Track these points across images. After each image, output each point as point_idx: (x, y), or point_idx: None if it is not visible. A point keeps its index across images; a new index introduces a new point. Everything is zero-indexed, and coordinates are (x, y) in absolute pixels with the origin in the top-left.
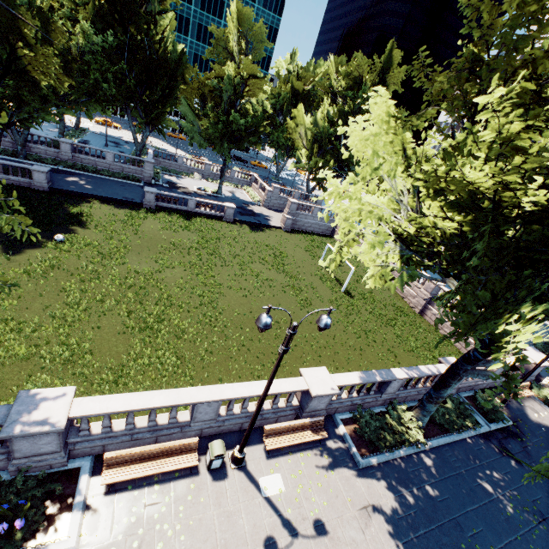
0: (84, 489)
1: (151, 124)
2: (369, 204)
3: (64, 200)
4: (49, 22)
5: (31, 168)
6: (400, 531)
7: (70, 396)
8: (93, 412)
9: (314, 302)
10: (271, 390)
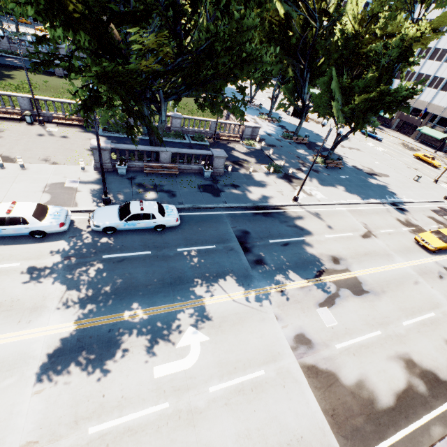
0: None
1: None
2: None
3: (3, 69)
4: None
5: None
6: None
7: None
8: None
9: None
10: (54, 100)
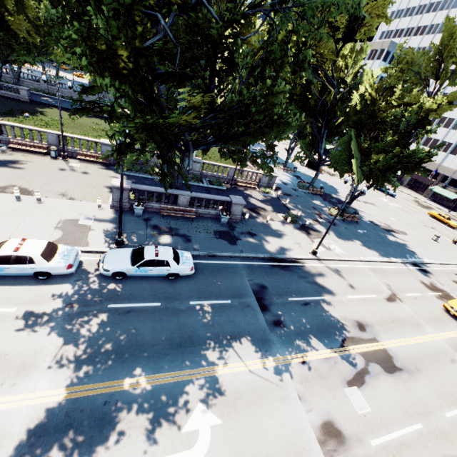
0: (3, 148)
1: None
2: None
3: (37, 106)
4: (24, 2)
5: (18, 87)
6: None
7: None
8: (6, 123)
9: None
10: (81, 138)
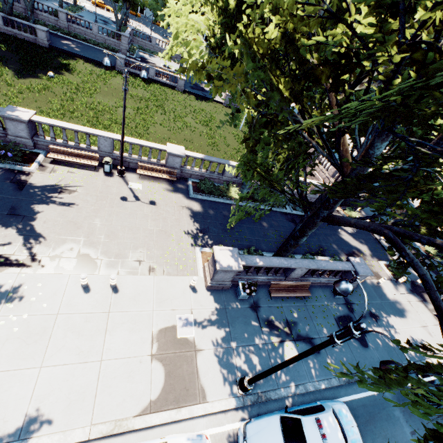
0: (40, 158)
1: (128, 2)
2: (193, 21)
3: (59, 55)
4: None
5: (35, 27)
6: (196, 217)
7: (33, 113)
8: (42, 121)
9: (221, 146)
10: (143, 144)
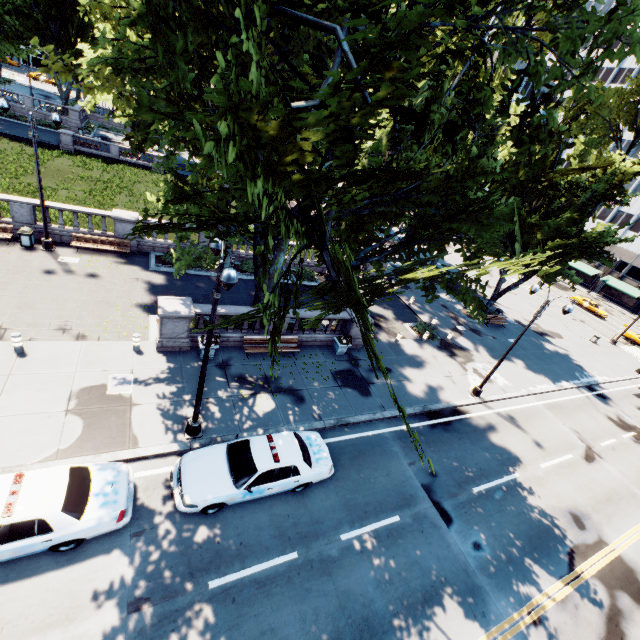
0: None
1: None
2: None
3: None
4: None
5: None
6: (156, 288)
7: None
8: None
9: None
10: (77, 209)
